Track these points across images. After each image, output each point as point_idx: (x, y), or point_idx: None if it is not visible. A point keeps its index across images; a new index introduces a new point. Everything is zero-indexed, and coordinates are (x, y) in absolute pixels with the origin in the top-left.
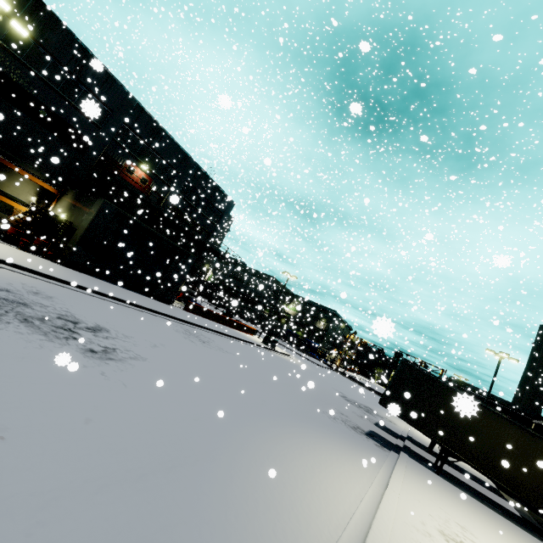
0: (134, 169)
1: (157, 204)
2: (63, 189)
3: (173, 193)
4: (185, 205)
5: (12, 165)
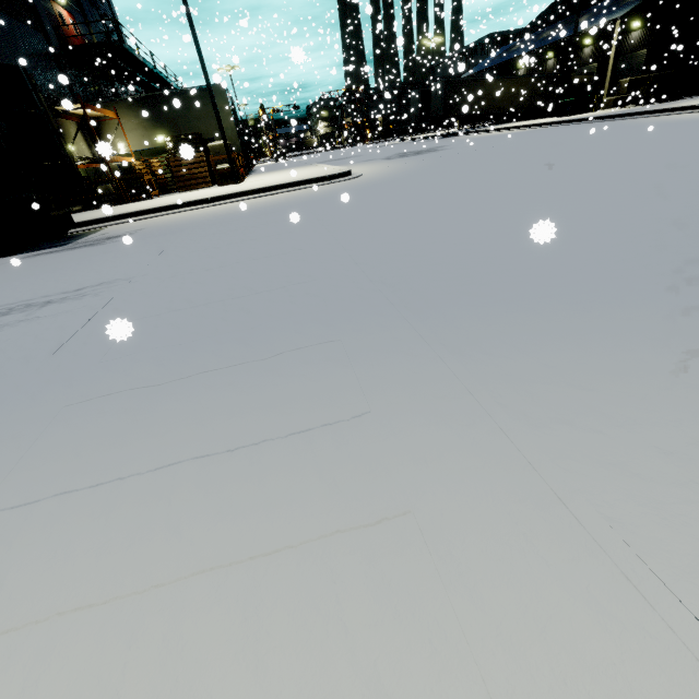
0: (60, 13)
1: (142, 58)
2: (114, 107)
3: (91, 23)
4: (102, 37)
5: (94, 107)
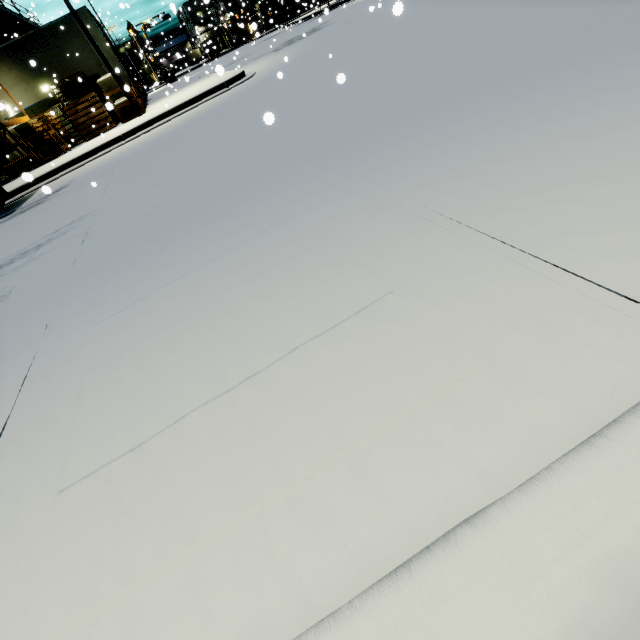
0: None
1: None
2: None
3: None
4: None
5: None
